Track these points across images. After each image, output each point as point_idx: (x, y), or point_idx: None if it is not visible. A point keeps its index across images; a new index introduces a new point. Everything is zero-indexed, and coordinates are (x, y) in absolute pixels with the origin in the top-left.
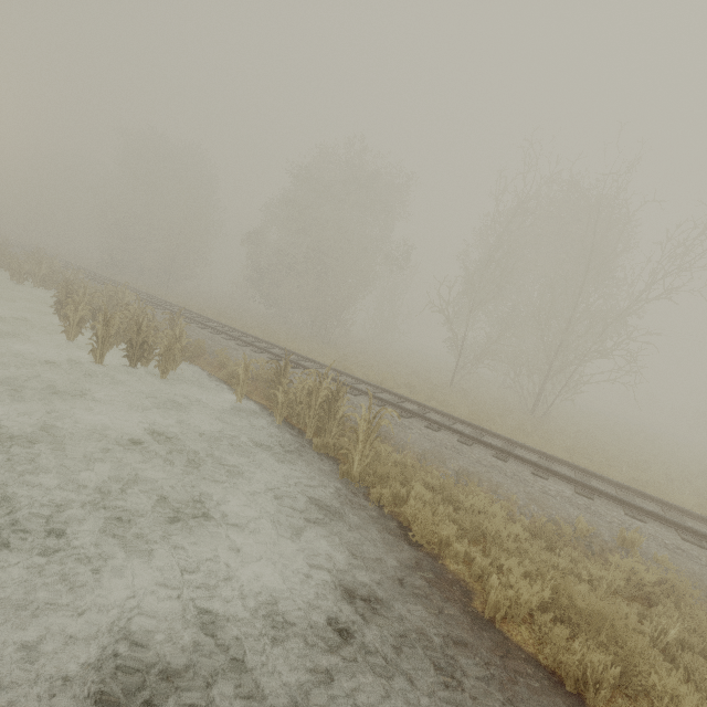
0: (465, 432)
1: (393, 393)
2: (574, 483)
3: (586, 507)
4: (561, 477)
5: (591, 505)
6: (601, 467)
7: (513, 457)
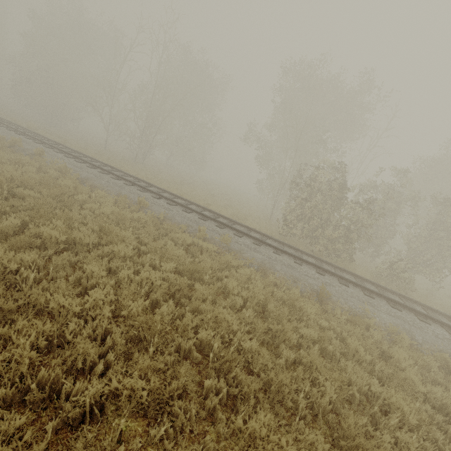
0: (14, 128)
1: (14, 123)
2: (40, 141)
3: (27, 142)
4: (38, 140)
5: (31, 142)
6: (101, 158)
7: (26, 135)
